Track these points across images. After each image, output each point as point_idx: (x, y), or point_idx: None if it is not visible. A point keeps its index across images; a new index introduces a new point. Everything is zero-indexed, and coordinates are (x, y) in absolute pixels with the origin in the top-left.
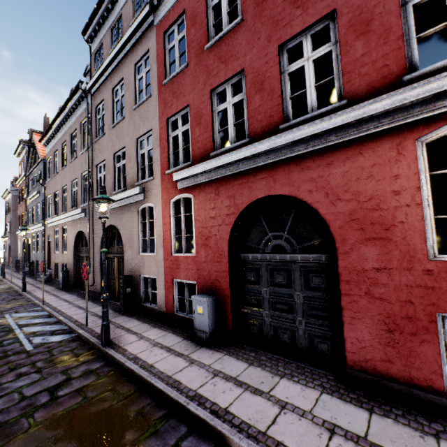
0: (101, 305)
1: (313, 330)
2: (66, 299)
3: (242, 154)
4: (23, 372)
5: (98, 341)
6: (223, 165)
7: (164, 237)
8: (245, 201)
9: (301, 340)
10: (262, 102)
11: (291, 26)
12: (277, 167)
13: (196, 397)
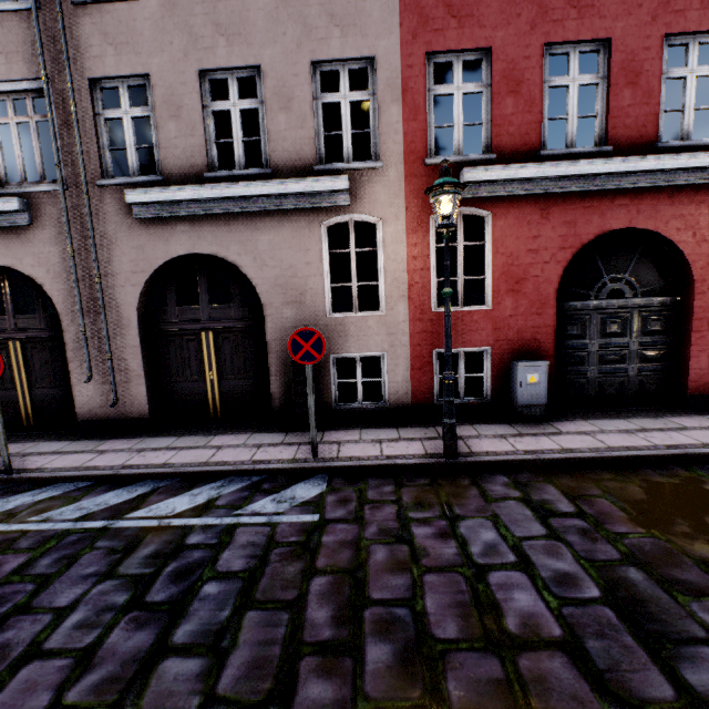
0: (213, 434)
1: (646, 374)
2: (40, 451)
3: (615, 166)
4: (437, 531)
5: (421, 459)
6: (572, 176)
7: (412, 280)
8: (593, 232)
9: (631, 388)
10: (634, 102)
11: (685, 18)
12: (644, 195)
13: (671, 447)
